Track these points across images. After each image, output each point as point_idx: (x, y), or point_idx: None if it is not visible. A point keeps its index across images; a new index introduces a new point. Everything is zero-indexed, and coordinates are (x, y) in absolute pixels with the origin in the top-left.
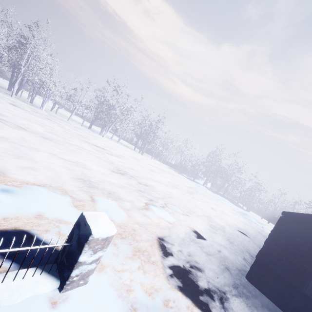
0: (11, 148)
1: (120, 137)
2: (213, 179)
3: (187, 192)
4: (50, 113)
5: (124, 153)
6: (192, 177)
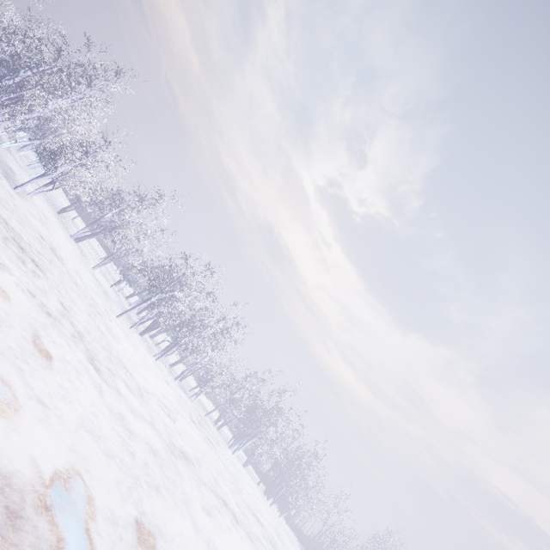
0: None
1: (232, 429)
2: None
3: None
4: (194, 404)
5: (266, 517)
6: None
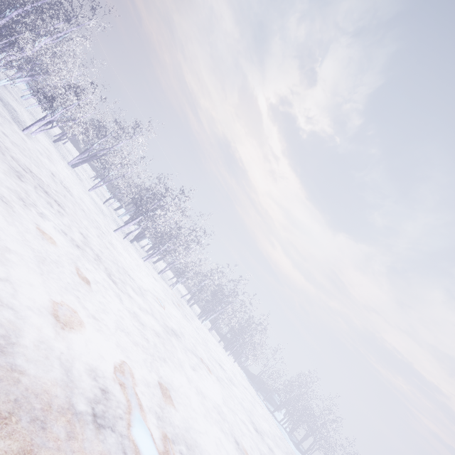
0: (233, 418)
1: (199, 304)
2: (295, 420)
3: (285, 454)
4: (173, 290)
5: (226, 364)
6: (268, 401)
